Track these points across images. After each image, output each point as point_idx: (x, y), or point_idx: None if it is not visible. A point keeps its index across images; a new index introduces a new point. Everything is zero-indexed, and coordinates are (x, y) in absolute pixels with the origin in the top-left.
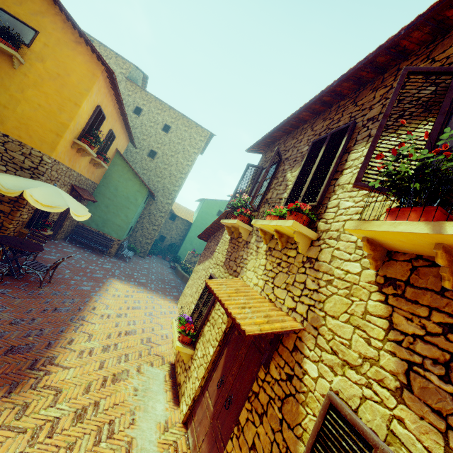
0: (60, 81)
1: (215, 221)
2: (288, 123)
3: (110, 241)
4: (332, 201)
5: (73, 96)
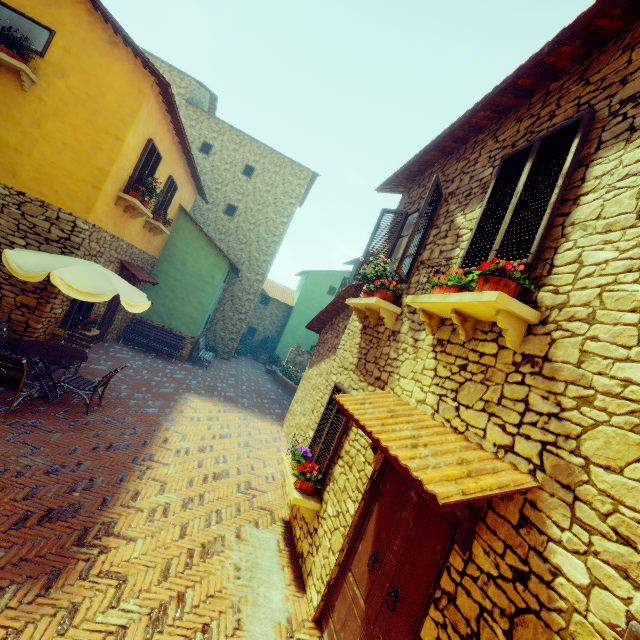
0: (92, 104)
1: (332, 301)
2: (450, 135)
3: (180, 340)
4: (563, 253)
5: (113, 126)
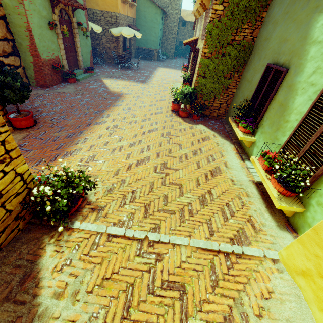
0: None
1: None
2: None
3: (152, 52)
4: None
5: None
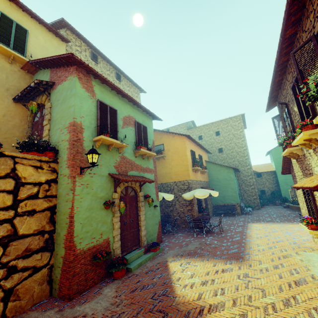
0: (176, 152)
1: (283, 158)
2: (273, 88)
3: (233, 206)
4: (317, 109)
5: (183, 153)
